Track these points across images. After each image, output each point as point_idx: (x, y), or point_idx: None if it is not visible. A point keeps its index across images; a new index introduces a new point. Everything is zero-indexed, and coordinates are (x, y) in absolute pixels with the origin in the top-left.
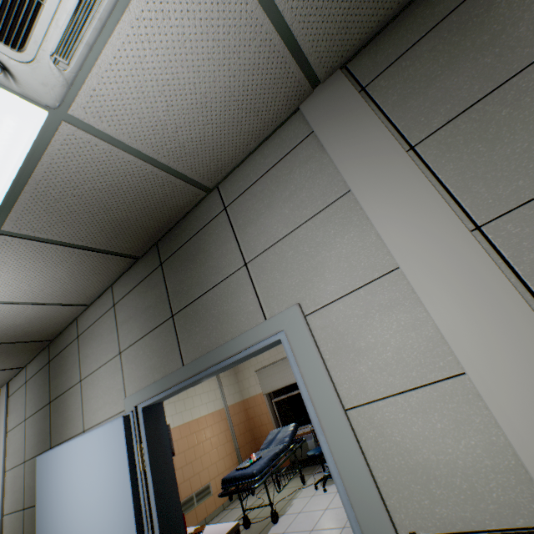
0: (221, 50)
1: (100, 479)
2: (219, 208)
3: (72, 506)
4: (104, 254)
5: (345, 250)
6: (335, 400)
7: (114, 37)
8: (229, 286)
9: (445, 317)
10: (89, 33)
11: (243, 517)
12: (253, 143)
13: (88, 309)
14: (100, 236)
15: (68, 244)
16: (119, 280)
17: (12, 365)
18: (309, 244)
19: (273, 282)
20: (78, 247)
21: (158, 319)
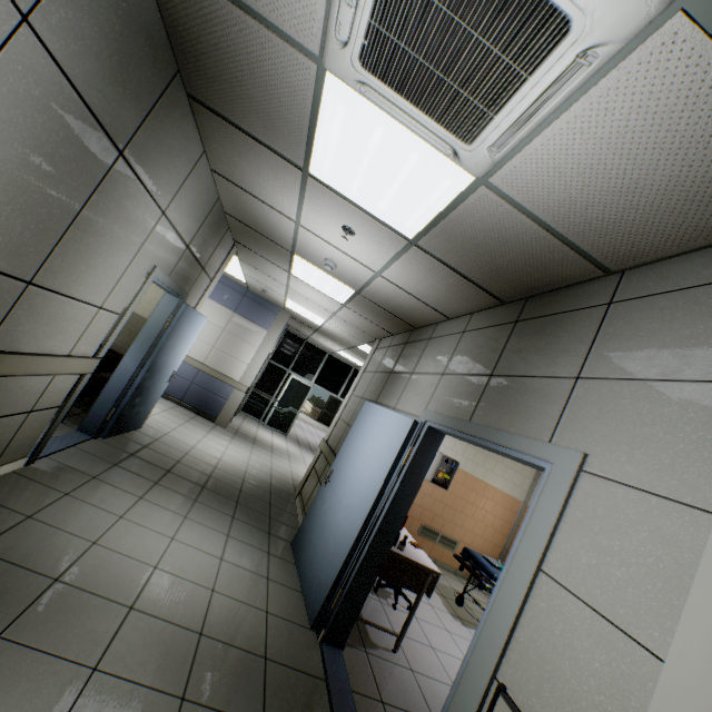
0: (676, 140)
1: (382, 445)
2: (604, 298)
3: (363, 445)
4: (476, 287)
5: (681, 445)
6: (538, 552)
7: (547, 131)
8: (547, 386)
9: (704, 605)
10: (523, 132)
11: (459, 593)
12: (700, 240)
13: (447, 321)
14: (478, 272)
15: (452, 268)
16: (480, 313)
17: (388, 328)
18: (651, 407)
19: (584, 415)
20: (459, 273)
21: (481, 369)
